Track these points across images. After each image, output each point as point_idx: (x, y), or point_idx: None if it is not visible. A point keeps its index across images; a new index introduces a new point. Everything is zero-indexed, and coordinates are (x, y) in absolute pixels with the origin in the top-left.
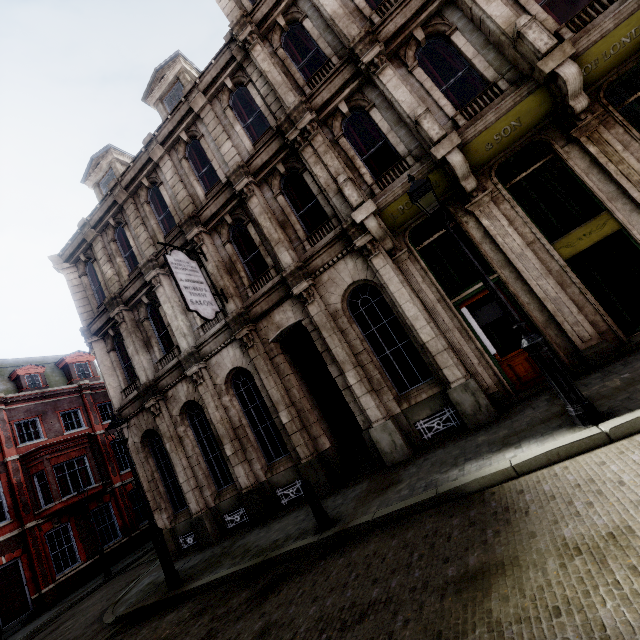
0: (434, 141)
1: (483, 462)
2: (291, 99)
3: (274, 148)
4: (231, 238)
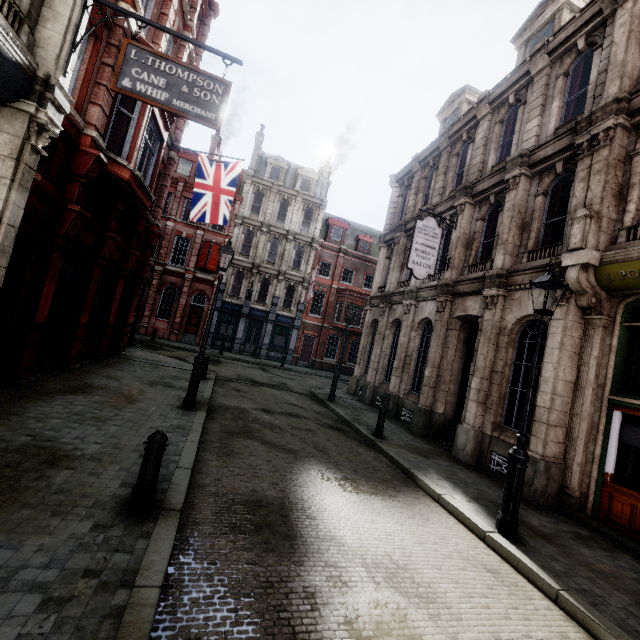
0: None
1: (448, 487)
2: (612, 90)
3: (563, 144)
4: (487, 216)
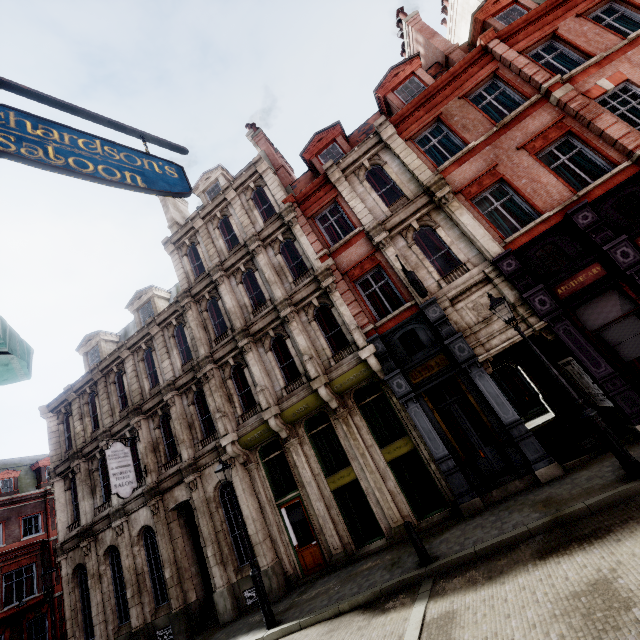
0: (263, 409)
1: None
2: (202, 351)
3: (191, 376)
4: (161, 423)
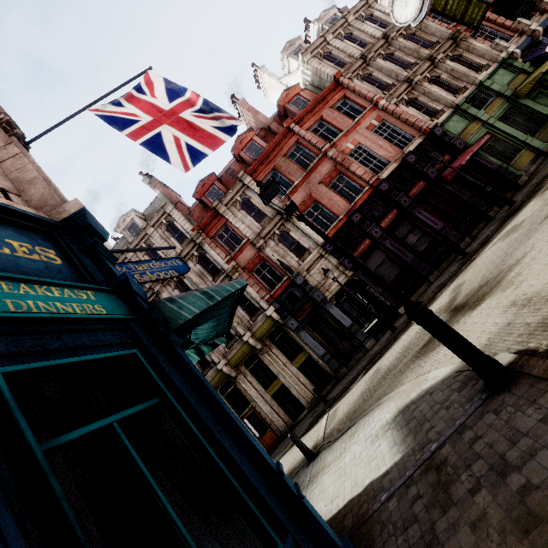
0: (217, 363)
1: None
2: None
3: None
4: None
